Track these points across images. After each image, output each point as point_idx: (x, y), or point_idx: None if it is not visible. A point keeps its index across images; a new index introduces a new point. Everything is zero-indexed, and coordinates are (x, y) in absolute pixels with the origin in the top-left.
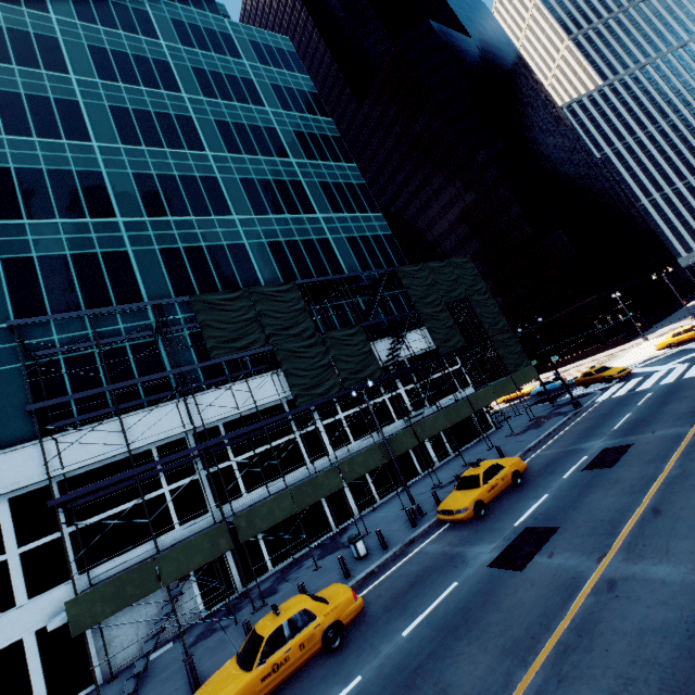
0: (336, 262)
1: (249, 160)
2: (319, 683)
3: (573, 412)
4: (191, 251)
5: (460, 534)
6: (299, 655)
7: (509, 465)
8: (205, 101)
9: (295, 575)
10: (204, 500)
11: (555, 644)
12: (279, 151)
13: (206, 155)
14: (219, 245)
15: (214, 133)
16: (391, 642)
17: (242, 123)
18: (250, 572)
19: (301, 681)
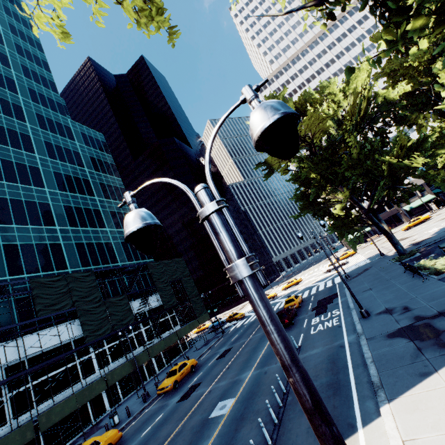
0: (114, 255)
1: (71, 195)
2: None
3: (221, 335)
4: (25, 246)
5: (167, 397)
6: None
7: (190, 362)
8: (49, 160)
9: None
10: (5, 415)
11: (192, 411)
12: (90, 192)
13: (45, 190)
14: (45, 244)
15: (52, 178)
16: (136, 441)
17: (70, 175)
18: None
19: None
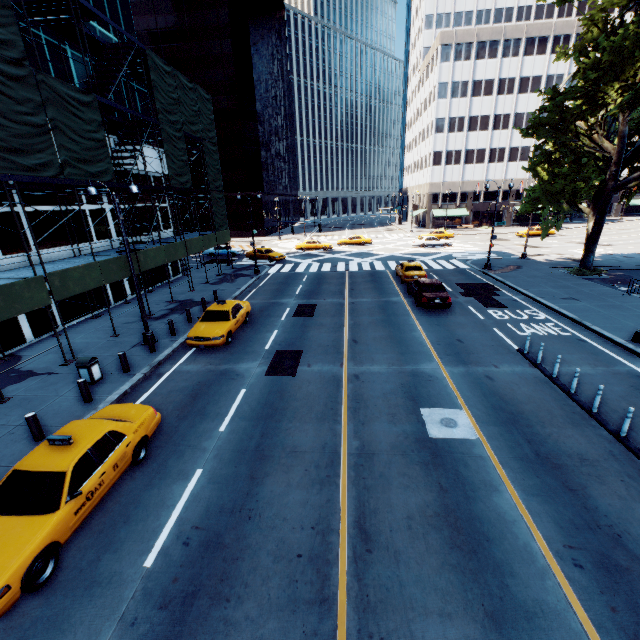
0: None
1: None
2: (147, 491)
3: (258, 276)
4: None
5: (217, 356)
6: (113, 476)
7: (245, 306)
8: None
9: None
10: None
11: (348, 409)
12: None
13: None
14: None
15: None
16: (213, 438)
17: None
18: None
19: (112, 500)
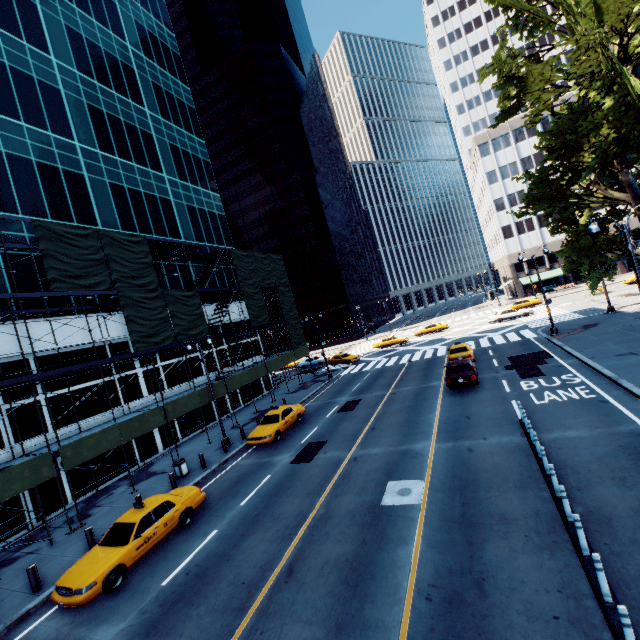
0: (174, 225)
1: (101, 89)
2: (182, 544)
3: (328, 380)
4: (17, 161)
5: (265, 452)
6: (163, 530)
7: (297, 409)
8: None
9: (108, 500)
10: (1, 435)
11: (333, 485)
12: (135, 95)
13: (50, 60)
14: (54, 167)
15: (63, 39)
16: (233, 510)
17: (98, 45)
18: (47, 507)
19: (163, 548)
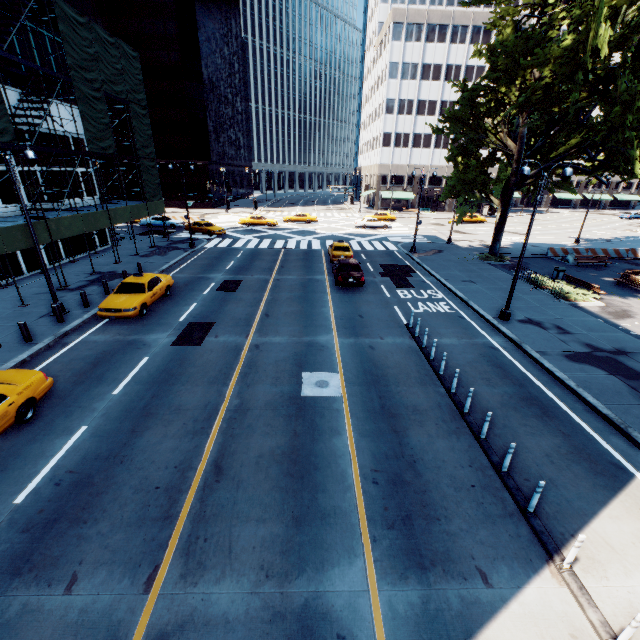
0: None
1: None
2: (29, 445)
3: (192, 250)
4: None
5: (128, 328)
6: None
7: (166, 280)
8: None
9: None
10: None
11: (239, 374)
12: None
13: None
14: None
15: None
16: (104, 400)
17: None
18: None
19: None
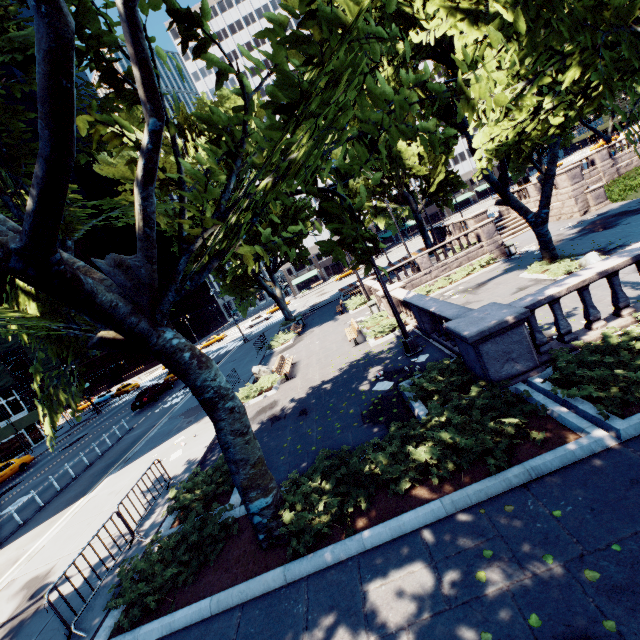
0: None
1: None
2: None
3: (94, 417)
4: None
5: None
6: None
7: (20, 460)
8: None
9: None
10: None
11: None
12: None
13: None
14: None
15: None
16: None
17: None
18: None
19: None
